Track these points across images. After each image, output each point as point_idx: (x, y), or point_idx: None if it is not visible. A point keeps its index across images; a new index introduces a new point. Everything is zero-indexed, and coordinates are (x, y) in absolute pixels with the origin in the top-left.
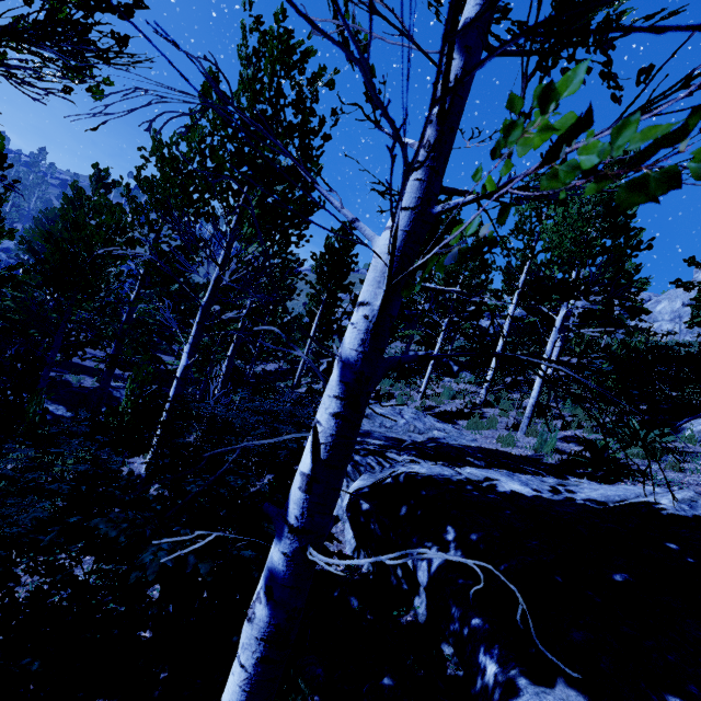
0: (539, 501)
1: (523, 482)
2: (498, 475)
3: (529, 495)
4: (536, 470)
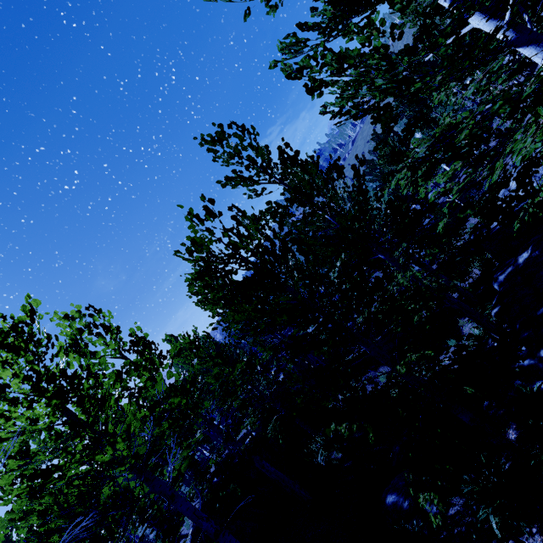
0: None
1: None
2: None
3: None
4: None
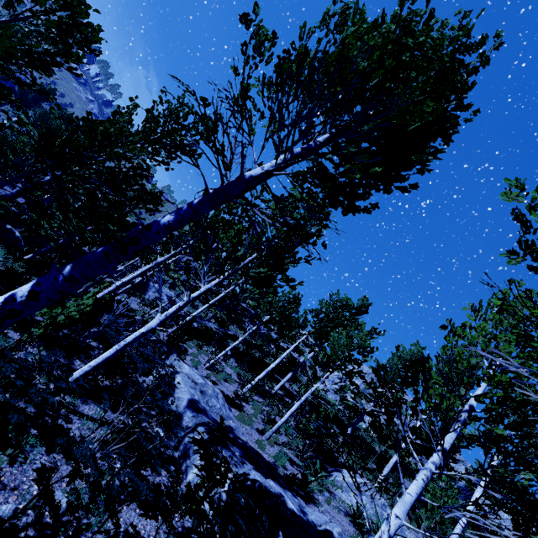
0: (302, 520)
1: (291, 500)
2: (283, 491)
3: (298, 514)
4: (284, 484)
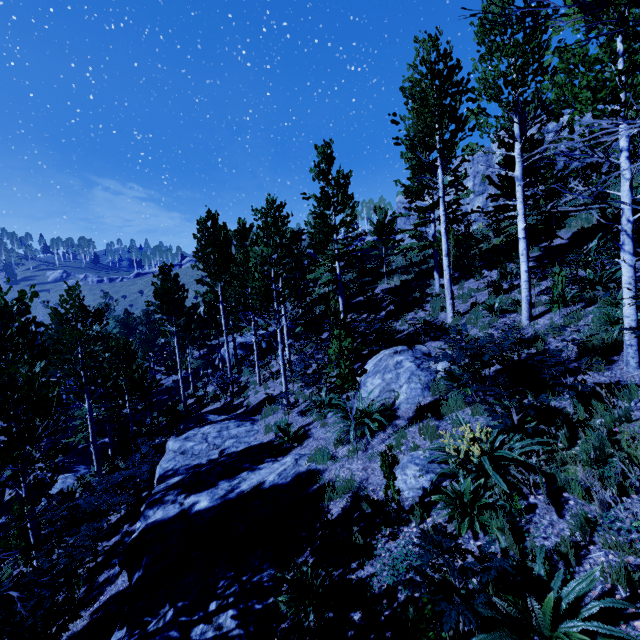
0: (204, 512)
1: (213, 495)
2: (204, 496)
3: (203, 509)
4: (249, 465)
